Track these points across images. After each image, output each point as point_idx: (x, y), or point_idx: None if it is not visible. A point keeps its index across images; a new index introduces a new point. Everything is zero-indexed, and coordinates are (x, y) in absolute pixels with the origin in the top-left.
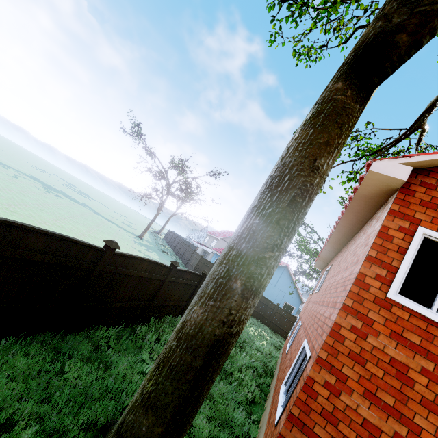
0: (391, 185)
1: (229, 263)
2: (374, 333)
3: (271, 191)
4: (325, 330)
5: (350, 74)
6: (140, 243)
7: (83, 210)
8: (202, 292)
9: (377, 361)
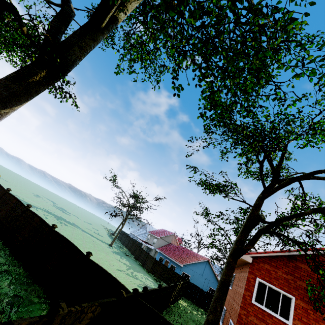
0: (248, 262)
1: (216, 303)
2: (250, 315)
3: (222, 285)
4: (237, 315)
5: (233, 258)
6: (115, 252)
7: (80, 232)
8: (210, 311)
9: (252, 324)
